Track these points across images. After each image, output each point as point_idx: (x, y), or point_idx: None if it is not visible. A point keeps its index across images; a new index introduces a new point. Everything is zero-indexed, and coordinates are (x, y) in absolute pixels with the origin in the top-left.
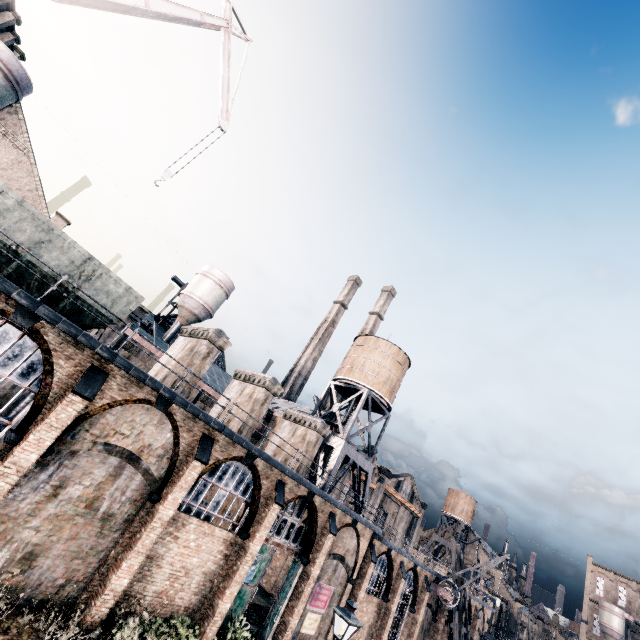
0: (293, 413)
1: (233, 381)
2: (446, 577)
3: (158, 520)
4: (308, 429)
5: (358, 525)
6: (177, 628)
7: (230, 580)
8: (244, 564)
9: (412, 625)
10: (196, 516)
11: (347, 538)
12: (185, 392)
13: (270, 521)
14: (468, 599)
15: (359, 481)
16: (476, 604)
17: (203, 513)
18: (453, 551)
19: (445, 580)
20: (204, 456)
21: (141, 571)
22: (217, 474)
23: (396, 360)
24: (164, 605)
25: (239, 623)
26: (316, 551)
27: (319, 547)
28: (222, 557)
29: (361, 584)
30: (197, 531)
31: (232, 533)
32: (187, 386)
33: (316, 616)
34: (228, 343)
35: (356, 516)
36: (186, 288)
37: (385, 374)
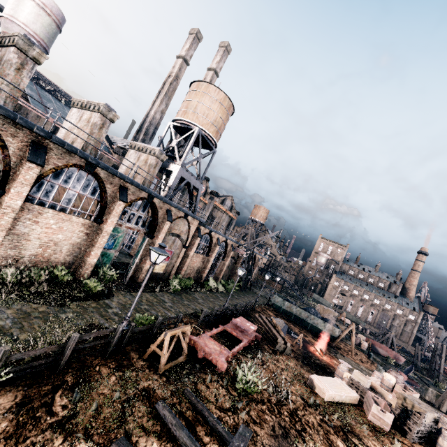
0: (137, 144)
1: (72, 109)
2: (243, 244)
3: (7, 208)
4: (149, 155)
5: (189, 218)
6: (55, 272)
7: (93, 247)
8: (102, 238)
9: (222, 266)
10: (51, 208)
11: (181, 225)
12: (8, 105)
13: (118, 212)
14: (255, 254)
15: (192, 194)
16: (259, 256)
17: (57, 206)
18: (250, 233)
19: (243, 246)
20: (38, 159)
21: (11, 243)
22: (62, 178)
23: (222, 105)
24: (43, 262)
25: (106, 269)
26: (158, 231)
27: (160, 229)
28: (84, 235)
29: (191, 248)
30: (55, 218)
31: (88, 220)
32: (8, 99)
33: (163, 264)
34: (43, 55)
35: (186, 212)
36: (4, 9)
37: (213, 117)
